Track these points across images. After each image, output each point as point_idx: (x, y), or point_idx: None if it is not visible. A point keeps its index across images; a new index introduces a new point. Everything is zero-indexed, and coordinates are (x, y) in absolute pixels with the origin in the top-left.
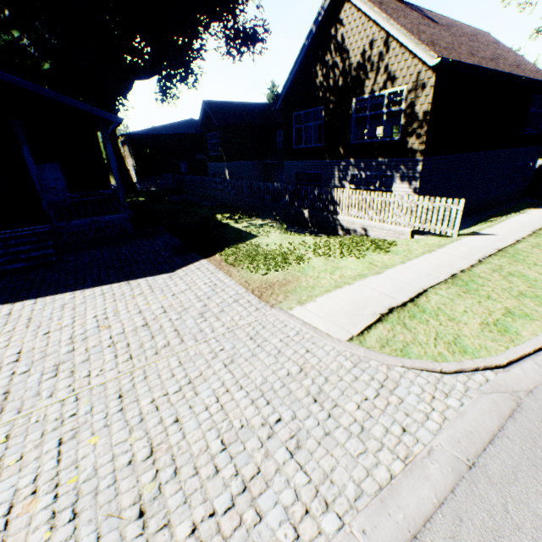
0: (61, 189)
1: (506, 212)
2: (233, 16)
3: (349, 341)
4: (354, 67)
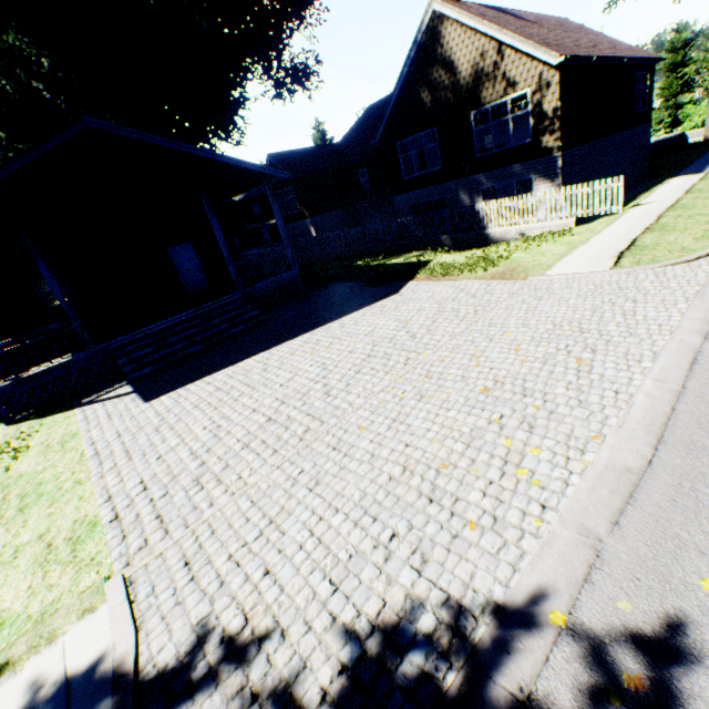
0: (196, 269)
1: (646, 189)
2: (277, 53)
3: (611, 269)
4: (466, 81)
